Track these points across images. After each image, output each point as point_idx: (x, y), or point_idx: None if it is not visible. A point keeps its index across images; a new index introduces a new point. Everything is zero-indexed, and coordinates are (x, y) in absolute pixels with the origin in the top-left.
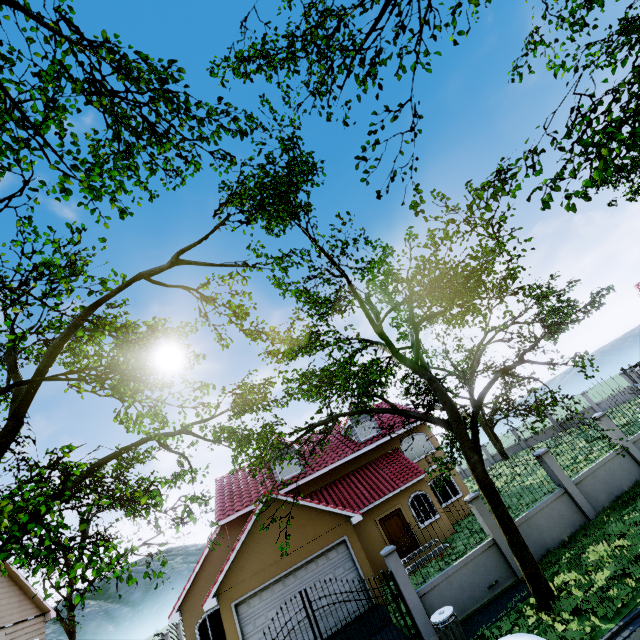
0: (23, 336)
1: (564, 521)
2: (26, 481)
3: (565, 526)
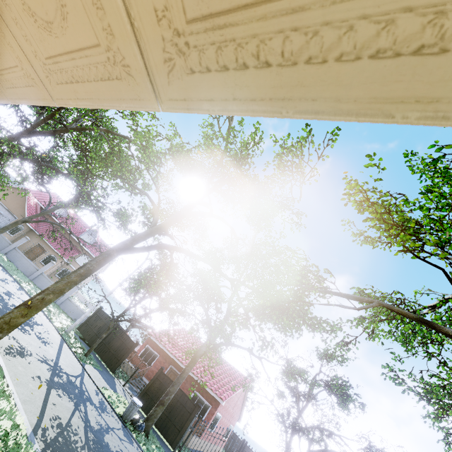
0: None
1: (26, 269)
2: None
3: (24, 269)
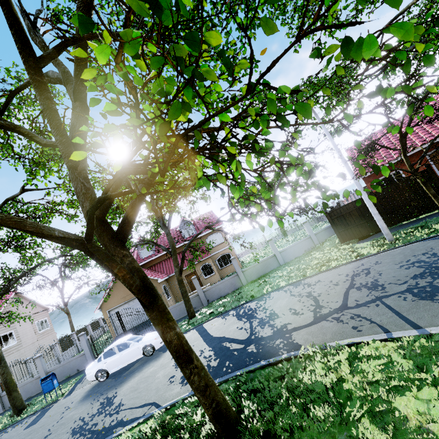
0: None
1: (232, 286)
2: None
3: (232, 288)
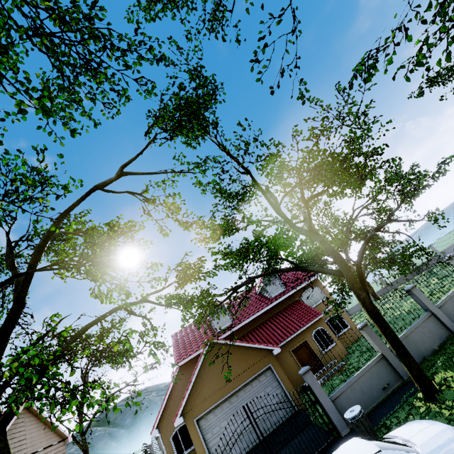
0: (17, 243)
1: (433, 335)
2: (30, 345)
3: (435, 339)
